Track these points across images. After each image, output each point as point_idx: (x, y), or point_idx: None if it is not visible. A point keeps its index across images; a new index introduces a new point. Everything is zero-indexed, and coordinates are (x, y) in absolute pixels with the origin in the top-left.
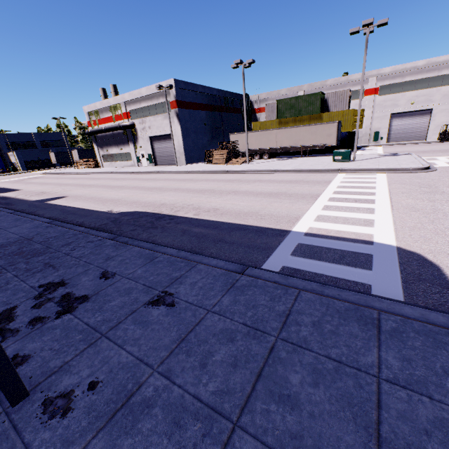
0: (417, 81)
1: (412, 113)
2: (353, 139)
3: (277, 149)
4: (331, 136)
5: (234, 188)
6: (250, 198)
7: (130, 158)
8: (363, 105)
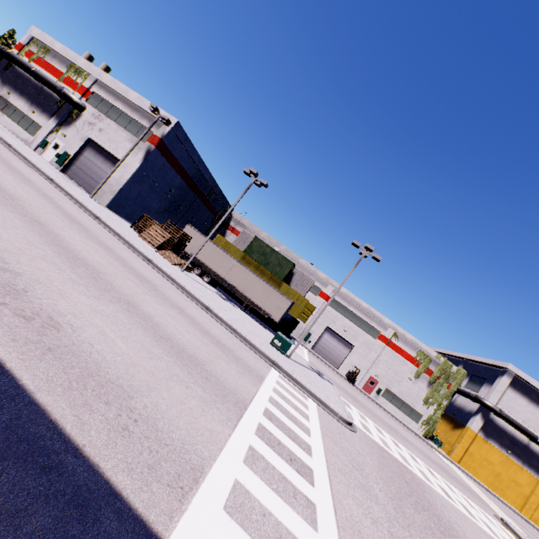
0: (356, 316)
1: (341, 338)
2: (293, 326)
3: (224, 281)
4: (279, 310)
5: (136, 296)
6: (145, 340)
7: (34, 132)
8: (313, 301)
